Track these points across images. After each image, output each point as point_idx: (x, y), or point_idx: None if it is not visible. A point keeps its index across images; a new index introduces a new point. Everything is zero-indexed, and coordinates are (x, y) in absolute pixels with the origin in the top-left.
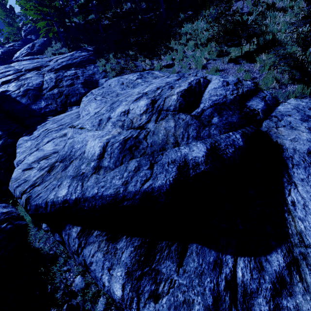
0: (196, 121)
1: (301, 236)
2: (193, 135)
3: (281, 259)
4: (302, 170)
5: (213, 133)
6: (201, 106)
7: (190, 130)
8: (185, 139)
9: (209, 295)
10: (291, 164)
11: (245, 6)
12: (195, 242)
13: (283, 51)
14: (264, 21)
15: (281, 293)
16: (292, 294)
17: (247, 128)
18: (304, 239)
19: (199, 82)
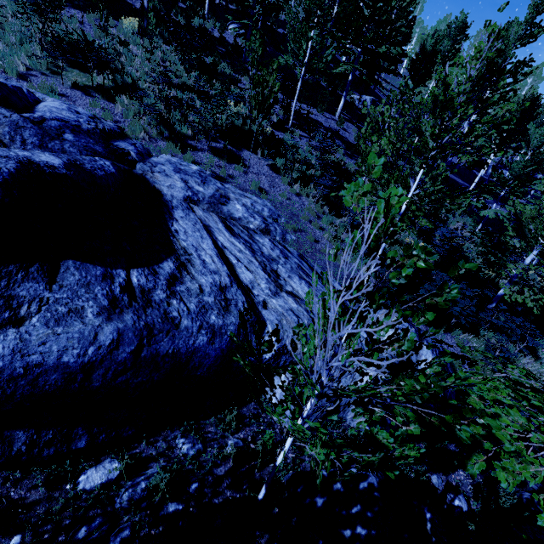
0: (35, 127)
1: (185, 250)
2: (33, 142)
3: (172, 265)
4: (181, 211)
5: (70, 151)
6: (39, 114)
7: (25, 135)
8: (18, 142)
9: (103, 299)
10: (172, 206)
11: (87, 23)
12: (71, 258)
13: (147, 102)
14: (118, 57)
15: (175, 284)
16: (183, 282)
17: (118, 163)
18: (188, 251)
19: (21, 89)
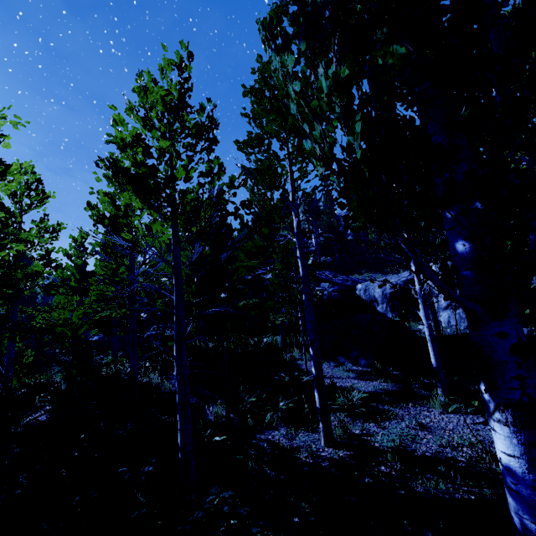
0: None
1: None
2: None
3: None
4: None
5: None
6: None
7: None
8: None
9: None
10: None
11: None
12: None
13: None
14: None
15: None
16: None
17: None
18: None
19: None
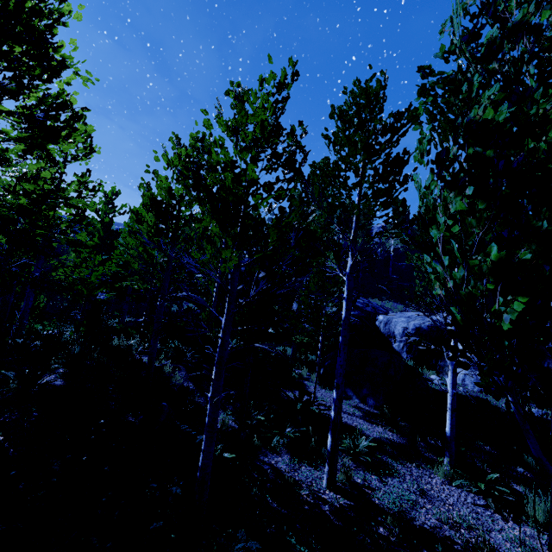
0: None
1: None
2: None
3: None
4: None
5: None
6: None
7: None
8: None
9: None
10: None
11: None
12: None
13: None
14: None
15: None
16: None
17: None
18: None
19: None
